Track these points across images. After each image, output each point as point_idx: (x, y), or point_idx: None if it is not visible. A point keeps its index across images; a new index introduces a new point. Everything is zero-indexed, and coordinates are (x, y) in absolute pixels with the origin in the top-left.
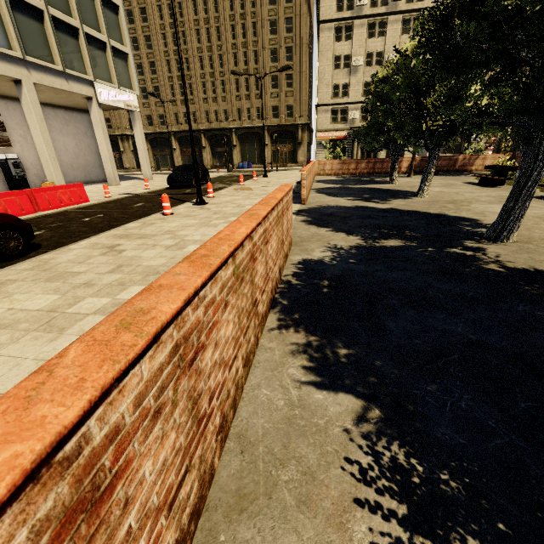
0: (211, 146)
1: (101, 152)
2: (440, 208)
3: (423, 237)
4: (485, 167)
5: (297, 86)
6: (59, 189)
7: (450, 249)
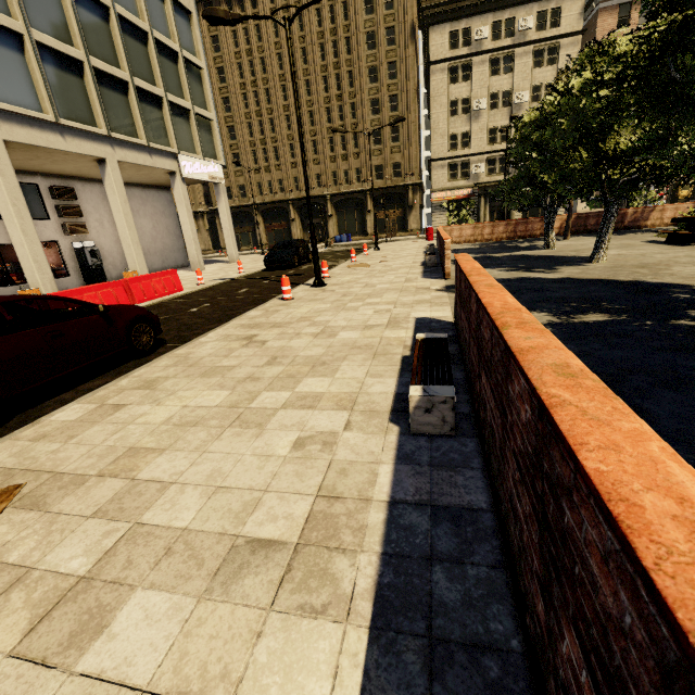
0: (301, 218)
1: (184, 233)
2: (632, 274)
3: (631, 309)
4: (672, 220)
5: (405, 139)
6: (153, 278)
7: (676, 321)
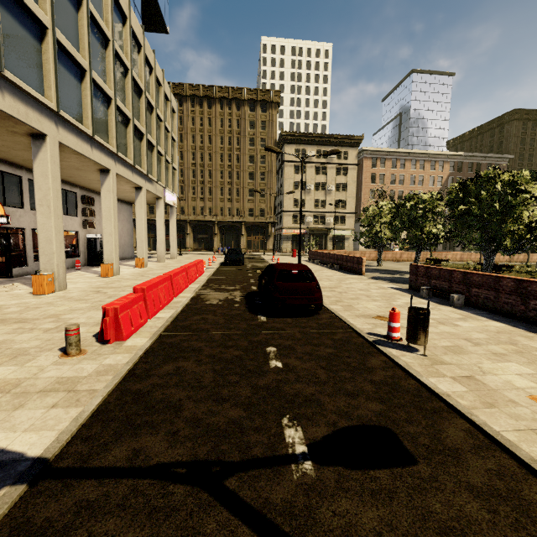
0: (193, 233)
1: (158, 236)
2: None
3: None
4: (426, 259)
5: (268, 197)
6: (200, 263)
7: None
